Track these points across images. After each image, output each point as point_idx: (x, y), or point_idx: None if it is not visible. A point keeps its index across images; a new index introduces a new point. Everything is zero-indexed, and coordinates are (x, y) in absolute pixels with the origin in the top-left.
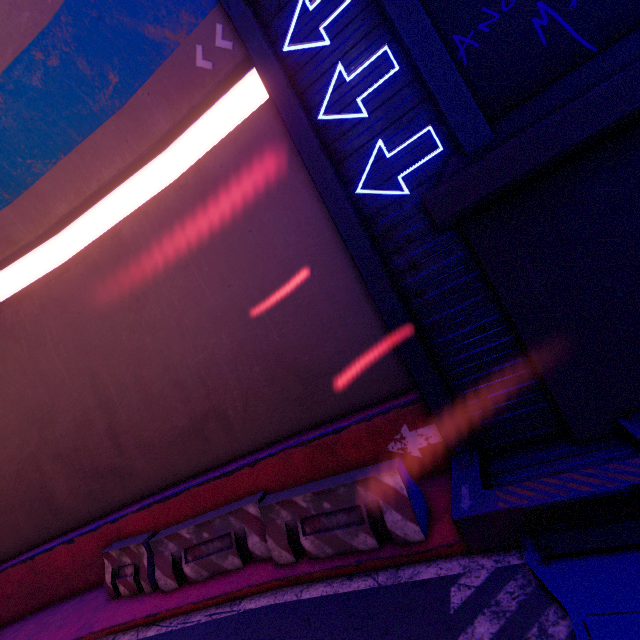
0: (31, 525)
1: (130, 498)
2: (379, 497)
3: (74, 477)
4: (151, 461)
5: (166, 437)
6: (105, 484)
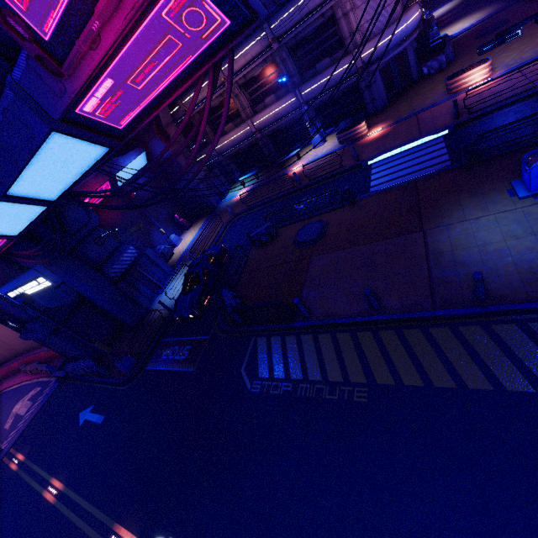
0: (2, 358)
1: (22, 353)
2: (46, 370)
3: (4, 350)
4: (20, 347)
5: (19, 344)
6: (13, 351)
